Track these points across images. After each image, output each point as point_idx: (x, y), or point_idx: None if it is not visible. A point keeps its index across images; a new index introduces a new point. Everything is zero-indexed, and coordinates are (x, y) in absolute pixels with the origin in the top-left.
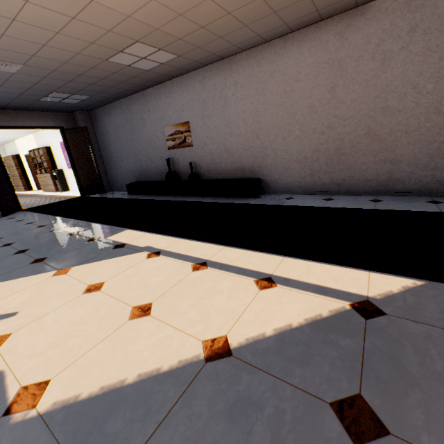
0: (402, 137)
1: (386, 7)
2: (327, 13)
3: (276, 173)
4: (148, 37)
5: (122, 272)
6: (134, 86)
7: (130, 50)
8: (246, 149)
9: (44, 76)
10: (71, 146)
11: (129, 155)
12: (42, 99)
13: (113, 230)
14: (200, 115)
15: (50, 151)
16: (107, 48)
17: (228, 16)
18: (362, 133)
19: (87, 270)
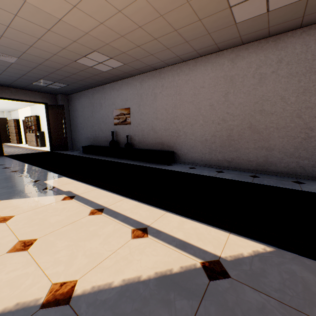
0: (274, 131)
1: (262, 46)
2: (223, 46)
3: (185, 148)
4: (102, 49)
5: (34, 209)
6: (96, 81)
7: (91, 56)
8: (166, 130)
9: (34, 67)
10: (50, 116)
11: (88, 126)
12: (34, 83)
13: (53, 176)
14: (138, 104)
15: (39, 119)
16: (74, 53)
17: (155, 40)
18: (246, 126)
19: (9, 204)
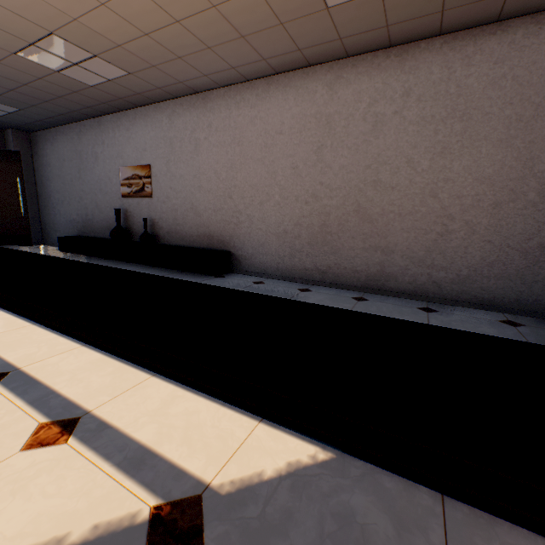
0: (396, 220)
1: (379, 63)
2: (313, 56)
3: (250, 246)
4: (68, 31)
5: None
6: (82, 107)
7: (48, 46)
8: (217, 210)
9: None
10: None
11: (72, 198)
12: None
13: None
14: (165, 158)
15: None
16: (6, 33)
17: (178, 25)
18: (351, 209)
19: None
